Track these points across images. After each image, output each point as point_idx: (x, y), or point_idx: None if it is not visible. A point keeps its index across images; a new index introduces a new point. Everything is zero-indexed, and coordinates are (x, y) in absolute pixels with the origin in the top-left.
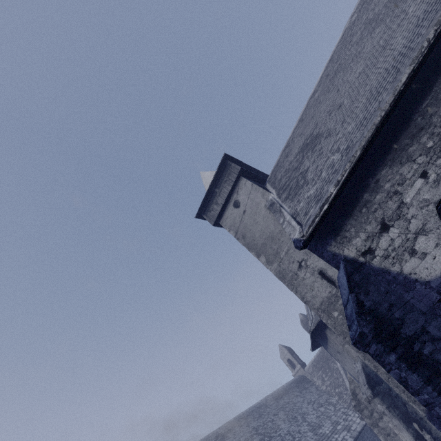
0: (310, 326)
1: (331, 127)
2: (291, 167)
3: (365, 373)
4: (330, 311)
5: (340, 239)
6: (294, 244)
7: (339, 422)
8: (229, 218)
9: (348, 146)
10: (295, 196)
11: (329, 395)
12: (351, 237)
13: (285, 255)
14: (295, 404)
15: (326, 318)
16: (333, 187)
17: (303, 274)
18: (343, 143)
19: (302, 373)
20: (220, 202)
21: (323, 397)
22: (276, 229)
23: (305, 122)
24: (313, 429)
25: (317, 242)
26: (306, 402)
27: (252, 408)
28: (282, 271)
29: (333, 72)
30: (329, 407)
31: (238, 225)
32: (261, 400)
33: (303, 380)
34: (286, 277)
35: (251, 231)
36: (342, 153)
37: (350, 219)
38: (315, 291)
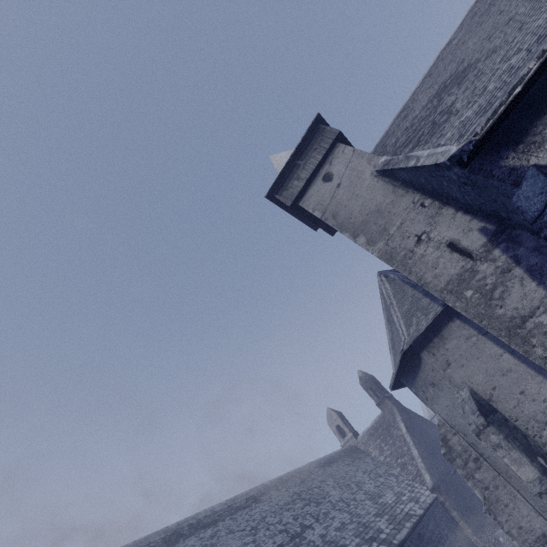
0: (402, 346)
1: (497, 44)
2: (416, 121)
3: (475, 399)
4: (461, 290)
5: (524, 147)
6: (456, 154)
7: (404, 493)
8: (314, 196)
9: (540, 36)
10: (433, 135)
11: (388, 467)
12: (543, 140)
13: (397, 230)
14: (347, 473)
15: (453, 301)
16: (534, 60)
17: (423, 250)
18: (528, 40)
19: (353, 443)
20: (304, 176)
21: (381, 468)
22: (386, 199)
23: (437, 73)
24: (372, 498)
25: (483, 159)
26: (361, 471)
27: (292, 474)
28: (391, 251)
29: (487, 5)
30: (390, 478)
31: (328, 203)
32: (303, 465)
33: (355, 450)
34: (396, 257)
35: (347, 207)
36: (528, 48)
37: (543, 118)
38: (440, 268)
